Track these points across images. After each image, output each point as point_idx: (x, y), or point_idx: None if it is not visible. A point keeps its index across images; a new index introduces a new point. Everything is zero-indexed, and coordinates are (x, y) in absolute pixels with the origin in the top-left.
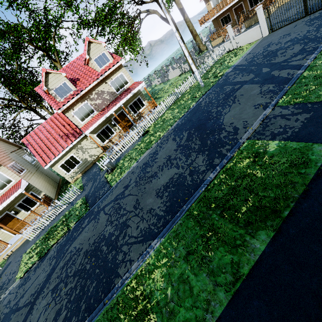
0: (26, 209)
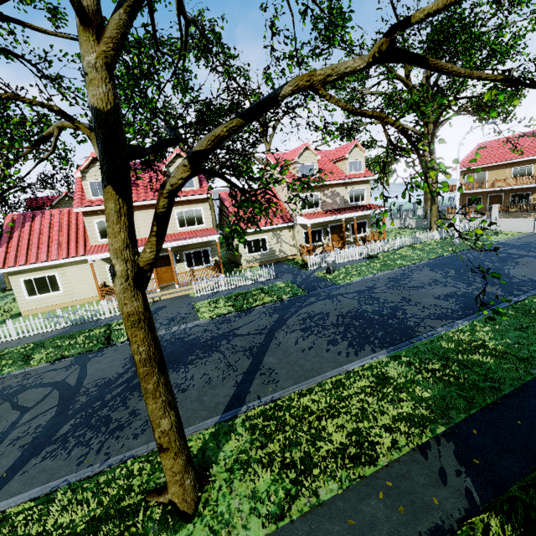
0: (190, 263)
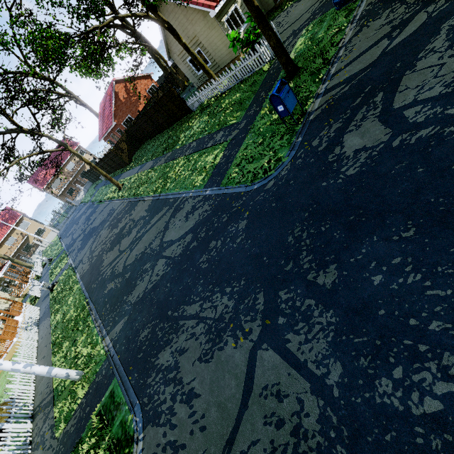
0: None
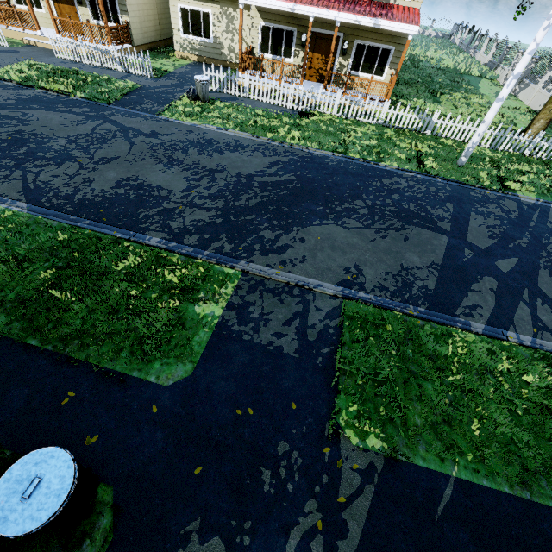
0: (95, 13)
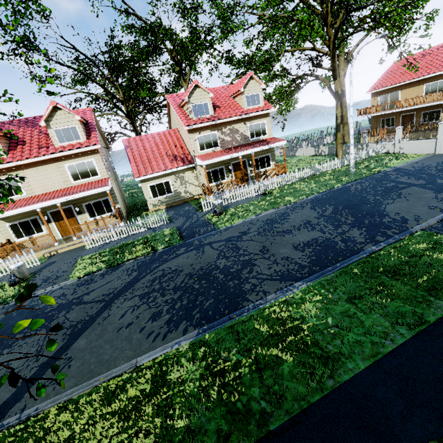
0: (92, 214)
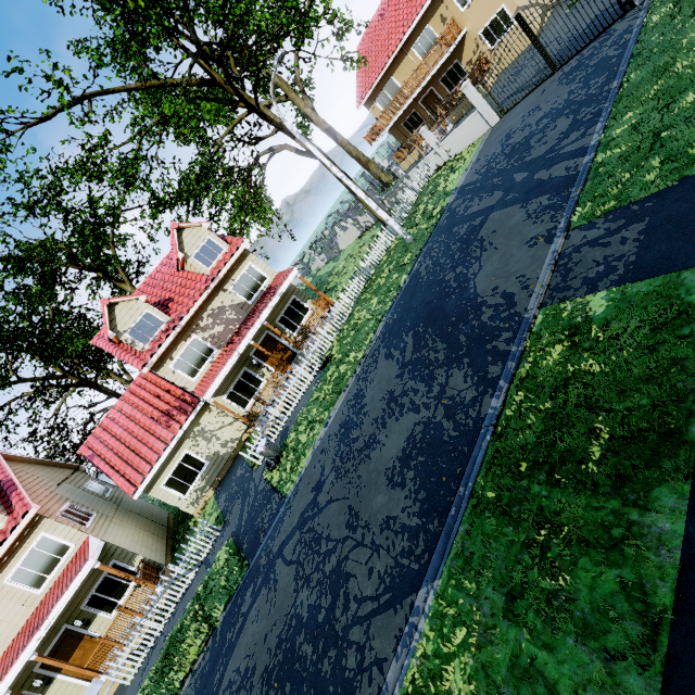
0: (108, 606)
